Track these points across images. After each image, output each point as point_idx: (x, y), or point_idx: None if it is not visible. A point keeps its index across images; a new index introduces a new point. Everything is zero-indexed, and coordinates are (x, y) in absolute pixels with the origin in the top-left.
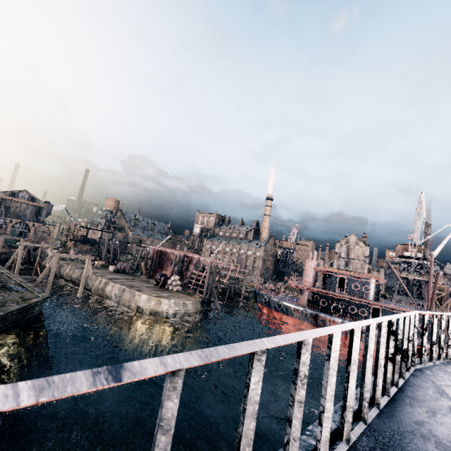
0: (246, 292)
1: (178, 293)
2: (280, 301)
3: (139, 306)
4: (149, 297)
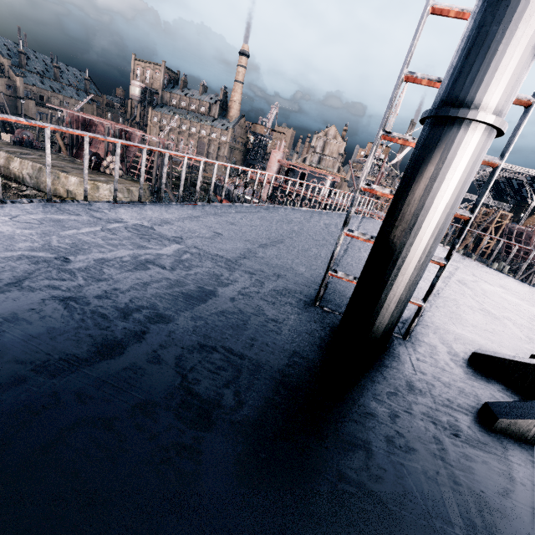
0: (206, 183)
1: (120, 179)
2: (240, 194)
3: (69, 190)
4: (81, 180)
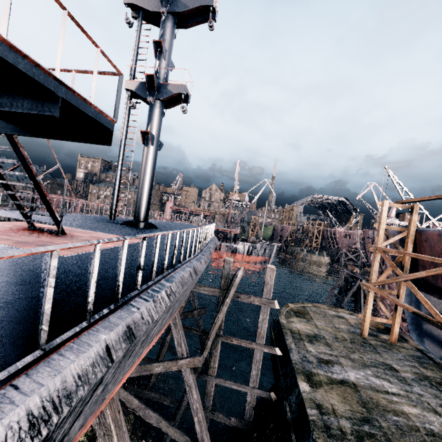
0: None
1: None
2: None
3: None
4: None
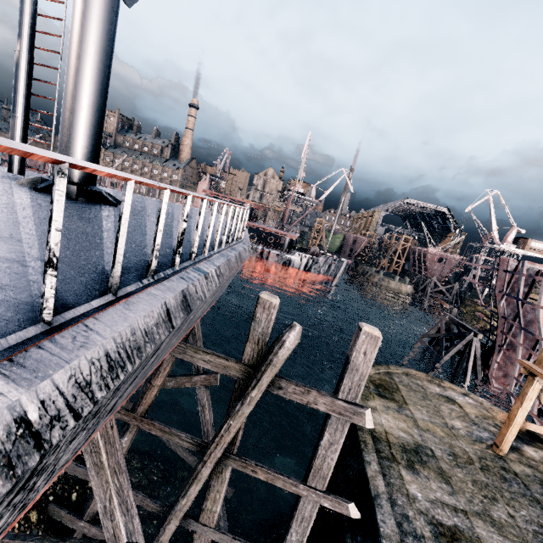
0: None
1: None
2: None
3: None
4: None
